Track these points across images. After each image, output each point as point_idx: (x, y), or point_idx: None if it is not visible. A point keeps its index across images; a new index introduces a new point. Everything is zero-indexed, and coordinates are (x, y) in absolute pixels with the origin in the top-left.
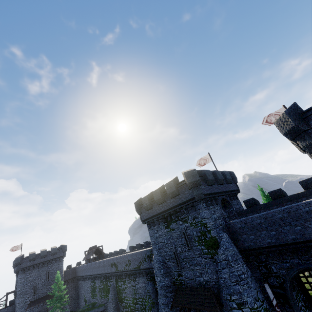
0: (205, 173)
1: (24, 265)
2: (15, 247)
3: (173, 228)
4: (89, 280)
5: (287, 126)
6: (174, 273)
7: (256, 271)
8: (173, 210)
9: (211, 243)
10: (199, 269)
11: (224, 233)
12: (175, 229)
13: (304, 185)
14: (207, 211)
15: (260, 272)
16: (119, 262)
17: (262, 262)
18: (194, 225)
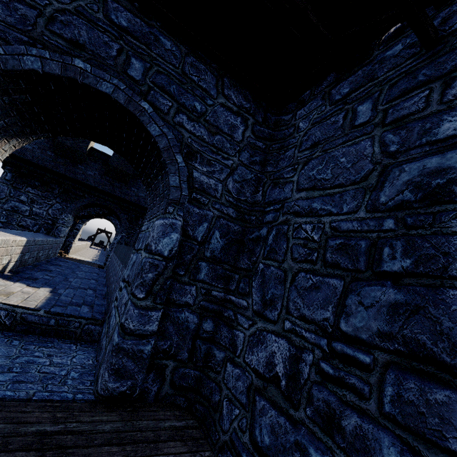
0: None
1: None
2: None
3: None
4: None
5: None
6: None
7: None
8: None
9: None
10: None
11: None
12: None
13: None
14: (4, 187)
15: None
16: None
17: None
18: None
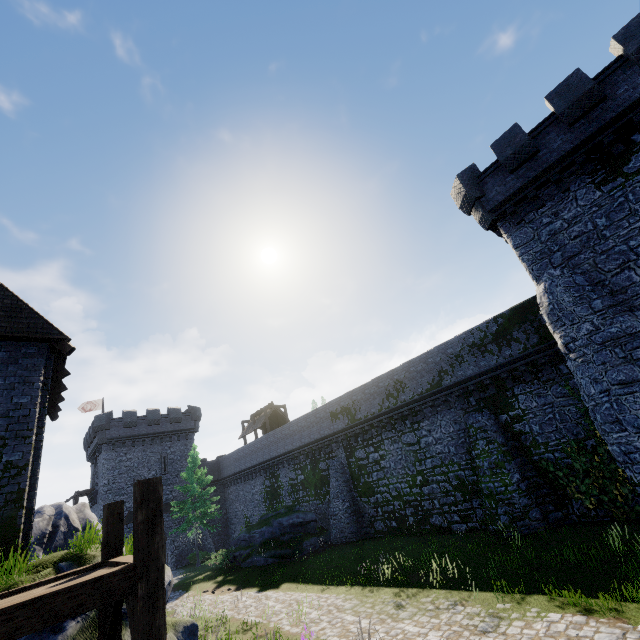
0: None
1: (113, 434)
2: (90, 405)
3: None
4: (260, 476)
5: None
6: None
7: None
8: None
9: None
10: None
11: None
12: None
13: None
14: None
15: None
16: (361, 398)
17: None
18: None
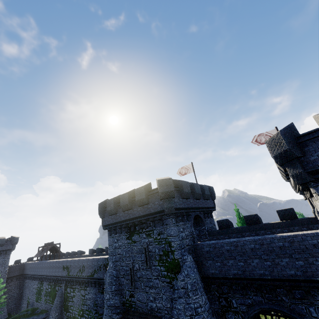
0: (182, 184)
1: None
2: None
3: (135, 241)
4: (37, 280)
5: (279, 149)
6: (126, 292)
7: (215, 302)
8: (139, 220)
9: (172, 266)
10: (154, 293)
11: (190, 255)
12: (136, 242)
13: (281, 215)
14: (175, 228)
15: (219, 304)
16: (73, 266)
17: (223, 293)
18: (158, 241)
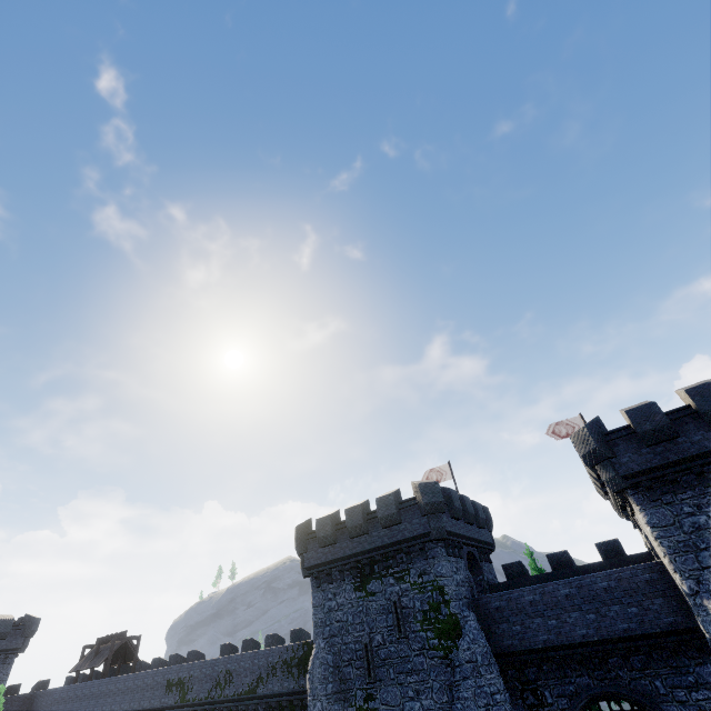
0: (451, 494)
1: None
2: None
3: (373, 592)
4: None
5: (587, 447)
6: (356, 693)
7: (517, 701)
8: (382, 552)
9: (448, 627)
10: (415, 683)
11: (472, 612)
12: (377, 594)
13: (603, 551)
14: (447, 563)
15: (523, 704)
16: (197, 676)
17: (528, 681)
18: (419, 588)
